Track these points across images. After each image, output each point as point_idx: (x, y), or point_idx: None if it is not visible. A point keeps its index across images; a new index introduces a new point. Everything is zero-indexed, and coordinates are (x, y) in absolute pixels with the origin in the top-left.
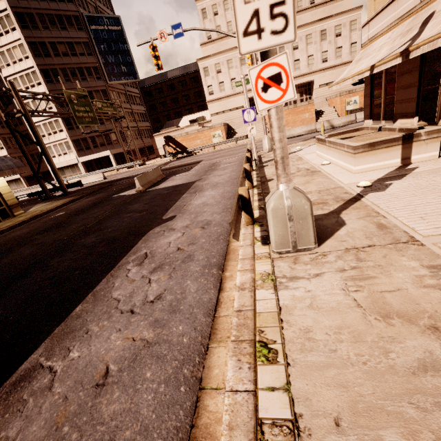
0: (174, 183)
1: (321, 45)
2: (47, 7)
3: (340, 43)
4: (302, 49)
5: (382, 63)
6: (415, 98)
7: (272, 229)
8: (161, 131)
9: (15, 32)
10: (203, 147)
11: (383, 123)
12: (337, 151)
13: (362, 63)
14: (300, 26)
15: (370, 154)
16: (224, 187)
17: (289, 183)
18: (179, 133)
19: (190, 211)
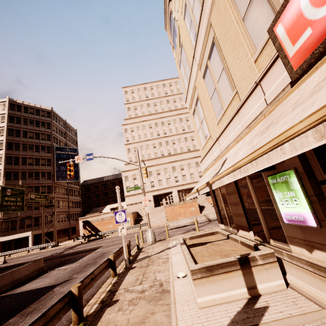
0: (38, 284)
1: (197, 169)
2: (32, 141)
3: None
4: (186, 170)
5: (200, 189)
6: (244, 215)
7: None
8: (86, 215)
9: (1, 151)
10: (113, 231)
11: (231, 229)
12: (186, 264)
13: (200, 184)
14: (184, 159)
15: (210, 281)
16: None
17: None
18: (96, 218)
19: None
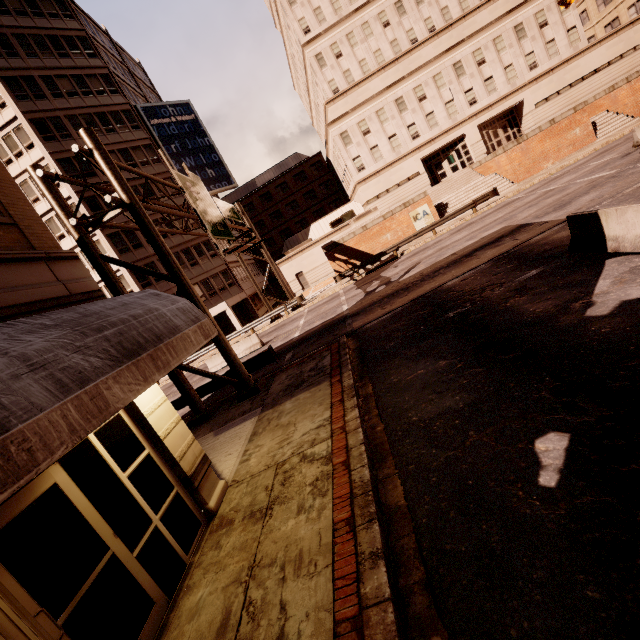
0: None
1: (520, 47)
2: (80, 104)
3: (550, 35)
4: (491, 61)
5: None
6: None
7: None
8: (286, 254)
9: (33, 151)
10: (413, 236)
11: None
12: None
13: None
14: (481, 29)
15: None
16: None
17: None
18: (350, 232)
19: None
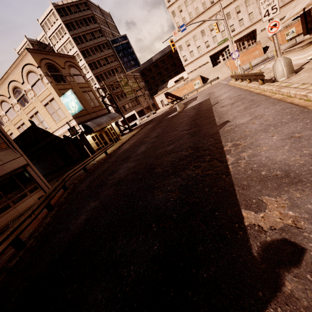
0: (196, 103)
1: (257, 3)
2: (93, 43)
3: None
4: (243, 11)
5: (308, 6)
6: None
7: (278, 72)
8: (158, 93)
9: (81, 61)
10: (190, 92)
11: None
12: (291, 53)
13: (297, 8)
14: None
15: (310, 47)
16: (231, 90)
17: (282, 56)
18: (173, 89)
19: (224, 99)
